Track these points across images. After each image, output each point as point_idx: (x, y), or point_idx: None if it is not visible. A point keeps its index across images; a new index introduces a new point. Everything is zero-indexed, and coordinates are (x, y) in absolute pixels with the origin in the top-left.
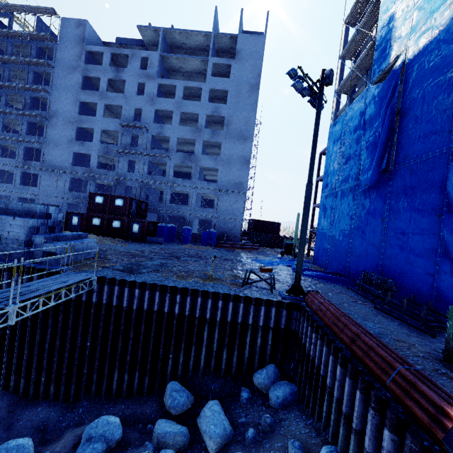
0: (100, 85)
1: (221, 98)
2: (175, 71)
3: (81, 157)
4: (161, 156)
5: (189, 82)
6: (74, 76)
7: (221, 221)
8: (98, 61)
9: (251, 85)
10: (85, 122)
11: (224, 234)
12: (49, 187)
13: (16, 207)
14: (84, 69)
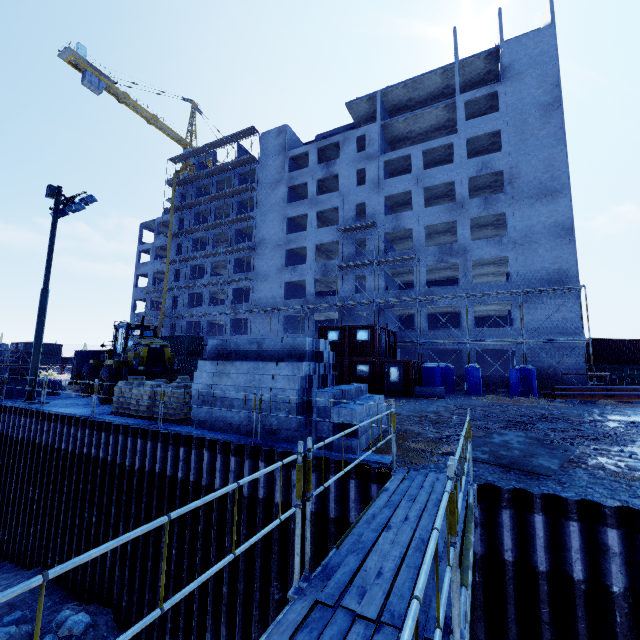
0: (308, 191)
1: (484, 150)
2: (400, 141)
3: (292, 288)
4: (404, 259)
5: (430, 142)
6: (279, 191)
7: (533, 349)
8: (300, 167)
9: (544, 105)
10: (295, 241)
11: (545, 372)
12: (261, 333)
13: (273, 345)
14: (289, 179)
